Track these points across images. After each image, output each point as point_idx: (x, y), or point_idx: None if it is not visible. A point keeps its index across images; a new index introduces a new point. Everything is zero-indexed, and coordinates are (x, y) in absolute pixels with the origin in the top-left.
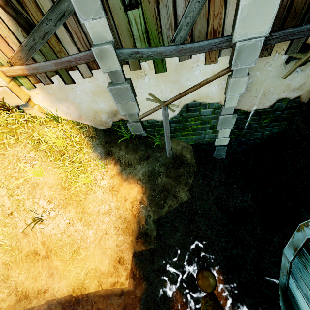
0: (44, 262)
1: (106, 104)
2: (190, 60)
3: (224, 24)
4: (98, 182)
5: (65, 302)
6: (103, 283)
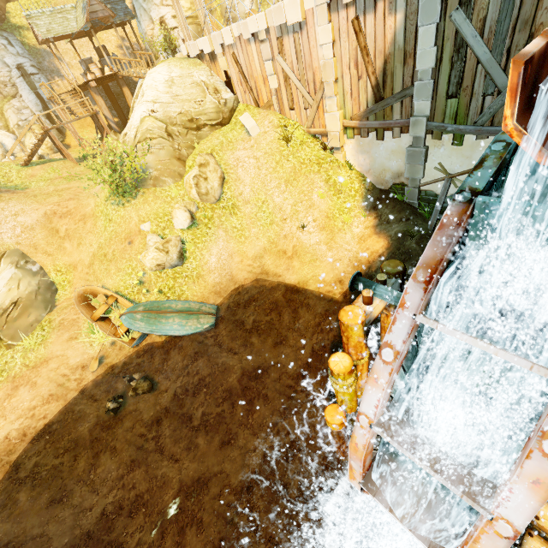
0: (287, 261)
1: (397, 164)
2: (486, 140)
3: None
4: (352, 227)
5: (289, 287)
6: (321, 288)
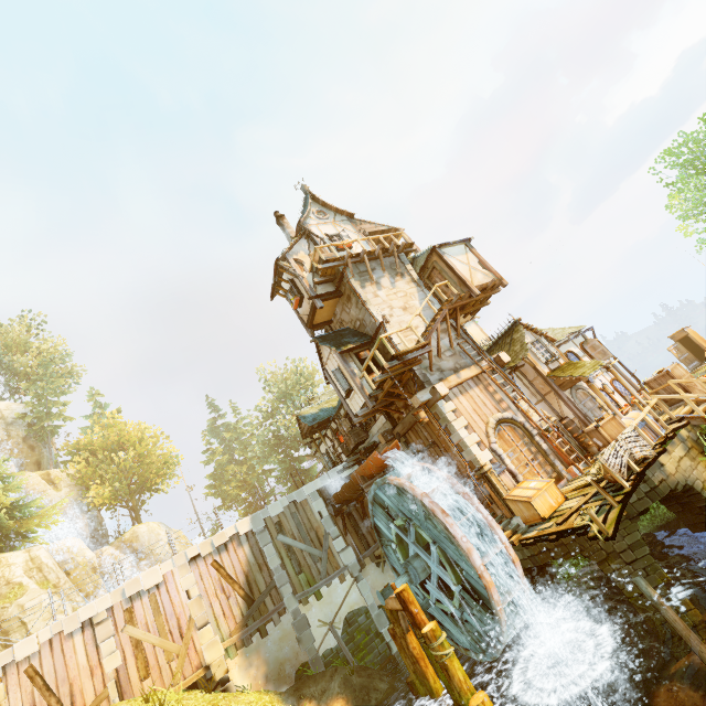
0: None
1: (289, 647)
2: (332, 585)
3: (339, 563)
4: None
5: None
6: None
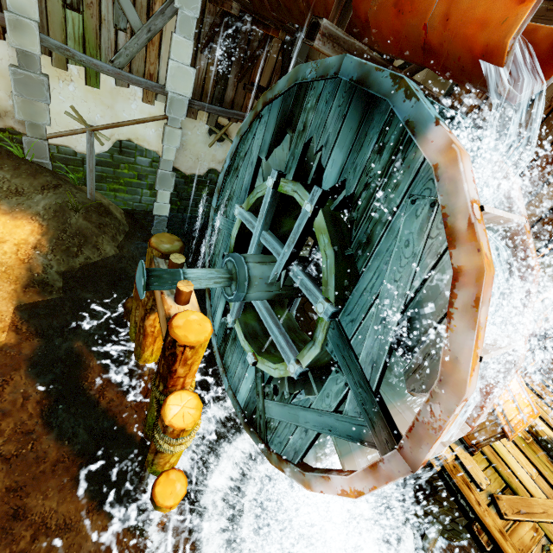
0: None
1: None
2: (127, 90)
3: (159, 74)
4: None
5: None
6: None
